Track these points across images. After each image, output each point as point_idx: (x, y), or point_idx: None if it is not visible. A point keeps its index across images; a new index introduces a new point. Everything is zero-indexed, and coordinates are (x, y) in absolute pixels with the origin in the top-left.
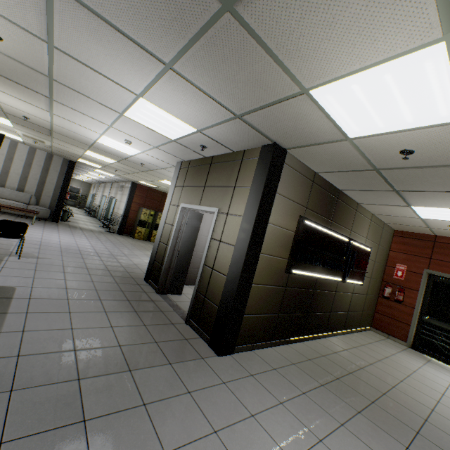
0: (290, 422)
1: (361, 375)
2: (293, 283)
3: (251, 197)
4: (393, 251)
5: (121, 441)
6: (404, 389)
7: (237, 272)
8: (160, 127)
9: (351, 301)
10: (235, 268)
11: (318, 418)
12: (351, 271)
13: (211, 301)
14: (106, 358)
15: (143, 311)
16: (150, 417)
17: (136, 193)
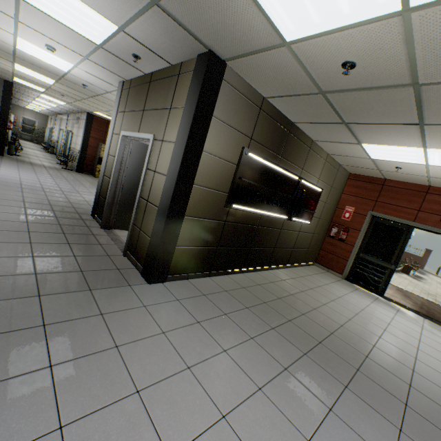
0: (200, 337)
1: (288, 300)
2: (234, 218)
3: (183, 120)
4: (345, 194)
5: (3, 357)
6: (324, 310)
7: (167, 203)
8: (74, 22)
9: (297, 239)
10: (165, 199)
11: (231, 334)
12: (299, 210)
13: (145, 233)
14: (14, 284)
15: (78, 244)
16: (46, 336)
17: (93, 126)
